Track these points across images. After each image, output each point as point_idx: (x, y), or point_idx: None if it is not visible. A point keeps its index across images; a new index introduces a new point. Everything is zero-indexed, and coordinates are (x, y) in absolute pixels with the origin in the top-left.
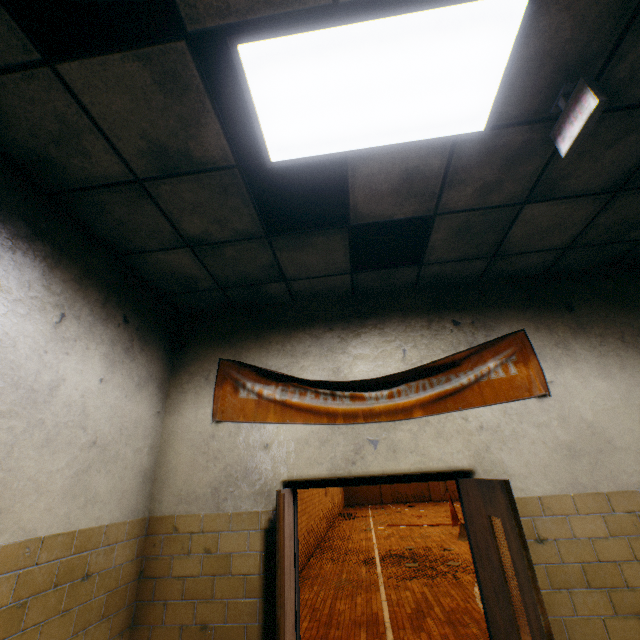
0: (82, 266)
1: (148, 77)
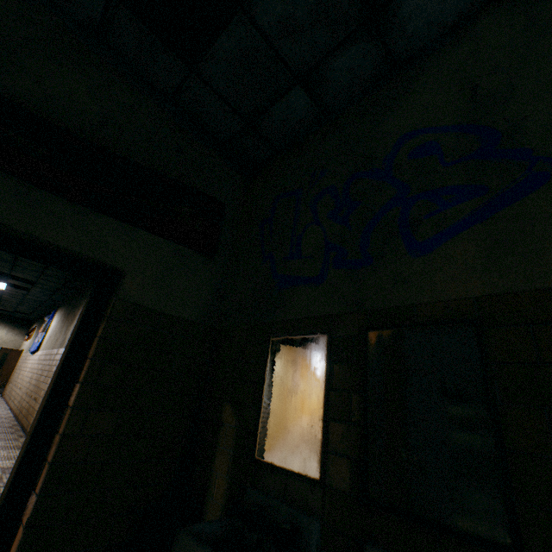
0: (4, 319)
1: None
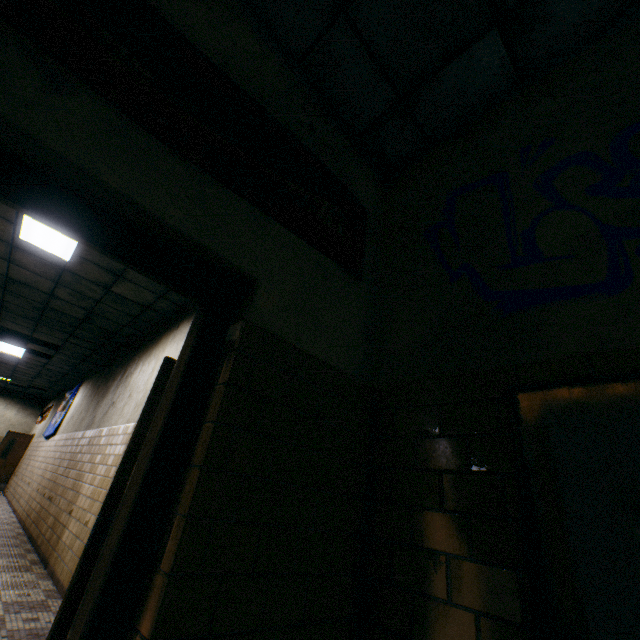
0: (14, 396)
1: None
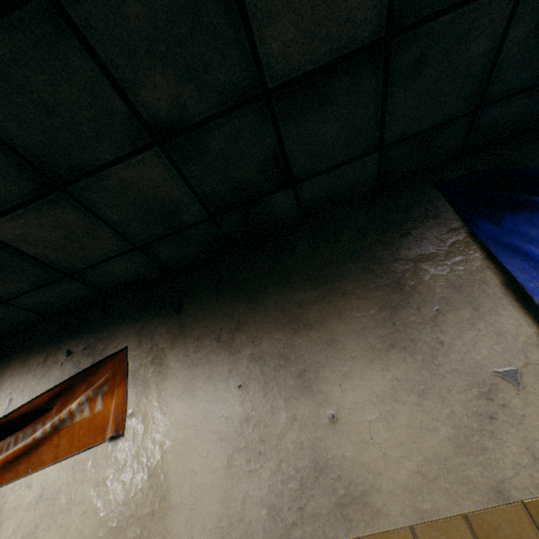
0: None
1: None
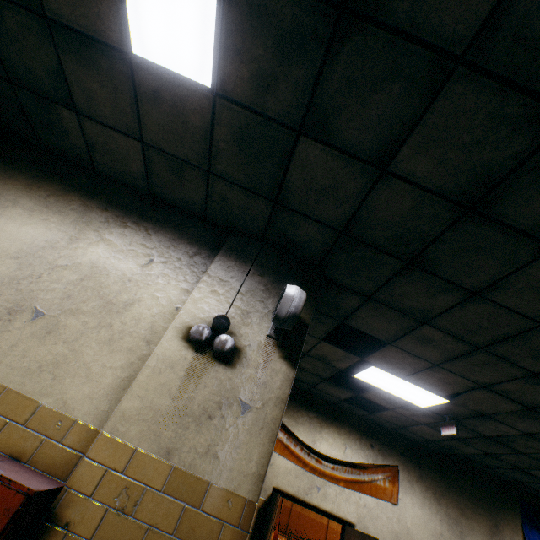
0: None
1: (342, 353)
